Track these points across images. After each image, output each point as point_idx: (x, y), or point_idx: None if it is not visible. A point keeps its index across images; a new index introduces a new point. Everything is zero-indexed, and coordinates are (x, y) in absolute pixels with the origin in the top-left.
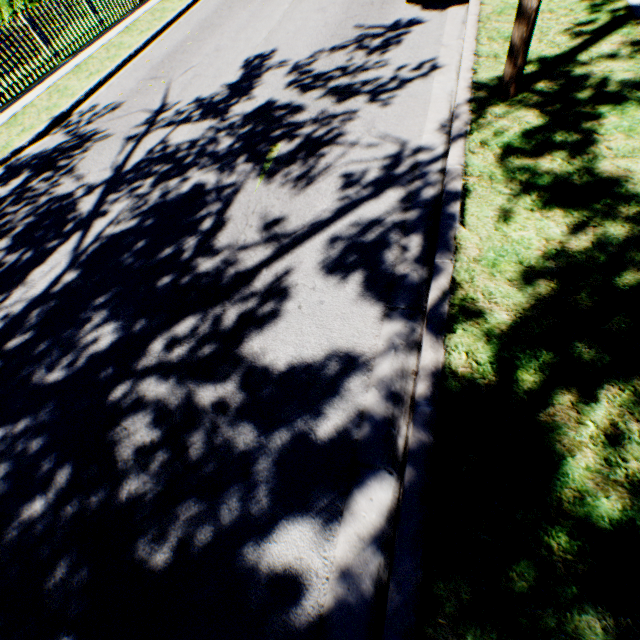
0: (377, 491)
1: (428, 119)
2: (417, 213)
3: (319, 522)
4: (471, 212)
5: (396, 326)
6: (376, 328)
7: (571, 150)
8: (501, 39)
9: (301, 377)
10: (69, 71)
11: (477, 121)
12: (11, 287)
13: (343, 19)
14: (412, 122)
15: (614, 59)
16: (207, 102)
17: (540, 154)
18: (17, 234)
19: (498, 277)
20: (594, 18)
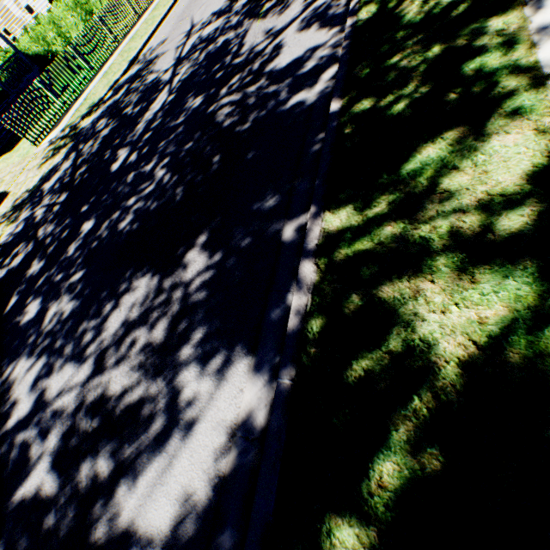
0: (331, 71)
1: None
2: None
3: (308, 88)
4: None
5: (336, 29)
6: (326, 34)
7: None
8: None
9: (294, 64)
10: (127, 43)
11: None
12: (143, 115)
13: None
14: None
15: None
16: (218, 12)
17: None
18: (135, 103)
19: None
20: None
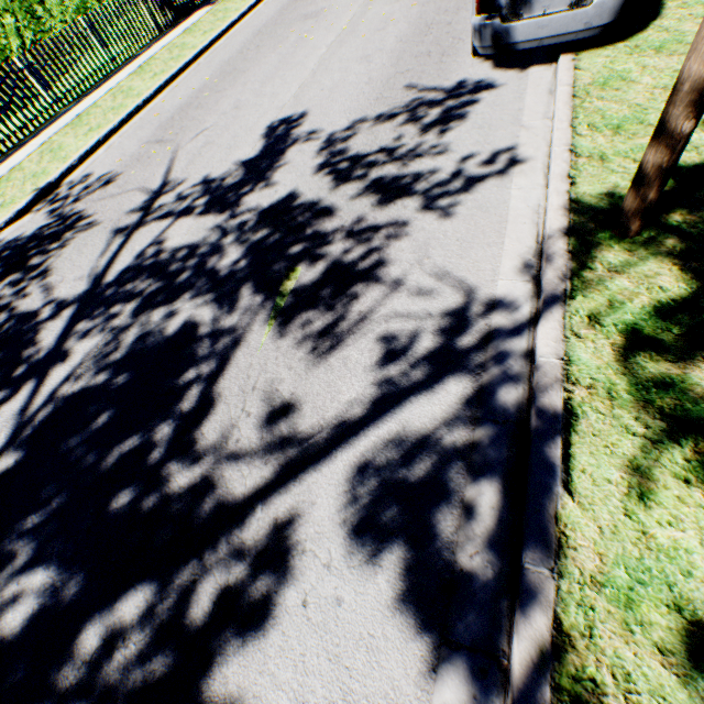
0: None
1: (505, 251)
2: (491, 433)
3: None
4: (581, 463)
5: (458, 691)
6: (424, 687)
7: None
8: (608, 128)
9: None
10: (68, 122)
11: (581, 273)
12: None
13: (391, 74)
14: (482, 253)
15: None
16: (216, 185)
17: (689, 356)
18: None
19: (639, 635)
20: None
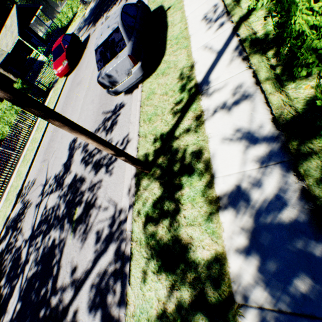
0: None
1: (124, 184)
2: (119, 263)
3: None
4: (132, 272)
5: None
6: None
7: (170, 218)
8: (148, 120)
9: None
10: (22, 160)
11: (137, 192)
12: (4, 312)
13: (99, 107)
14: (119, 187)
15: (189, 133)
16: (58, 177)
17: (158, 221)
18: (7, 274)
19: None
20: (182, 96)
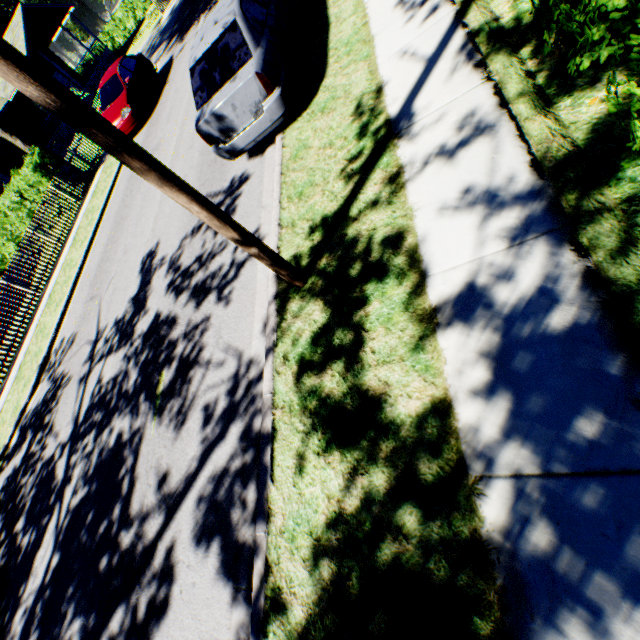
0: None
1: (255, 317)
2: (251, 453)
3: None
4: (278, 460)
5: (241, 613)
6: (228, 617)
7: (346, 357)
8: (297, 196)
9: None
10: (46, 303)
11: (281, 324)
12: (27, 576)
13: (198, 188)
14: (245, 324)
15: (377, 208)
16: (121, 323)
17: (324, 367)
18: (28, 510)
19: (296, 555)
20: (362, 146)
